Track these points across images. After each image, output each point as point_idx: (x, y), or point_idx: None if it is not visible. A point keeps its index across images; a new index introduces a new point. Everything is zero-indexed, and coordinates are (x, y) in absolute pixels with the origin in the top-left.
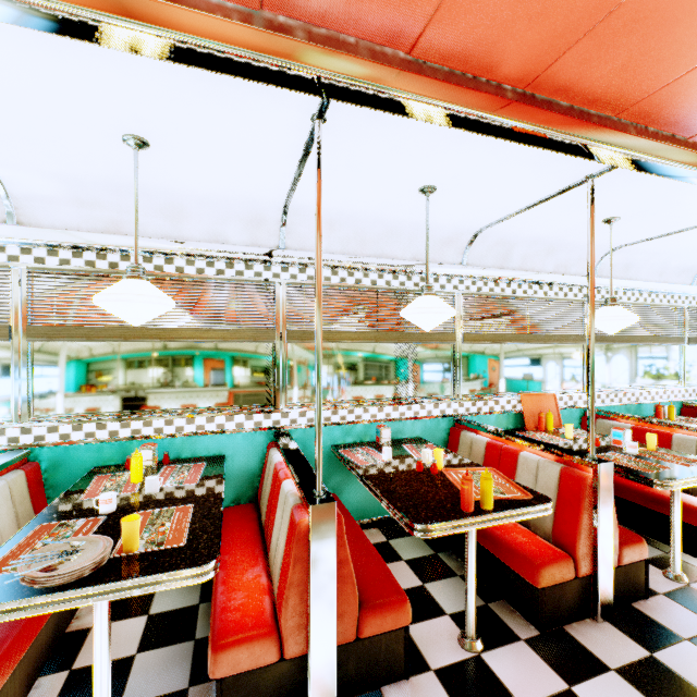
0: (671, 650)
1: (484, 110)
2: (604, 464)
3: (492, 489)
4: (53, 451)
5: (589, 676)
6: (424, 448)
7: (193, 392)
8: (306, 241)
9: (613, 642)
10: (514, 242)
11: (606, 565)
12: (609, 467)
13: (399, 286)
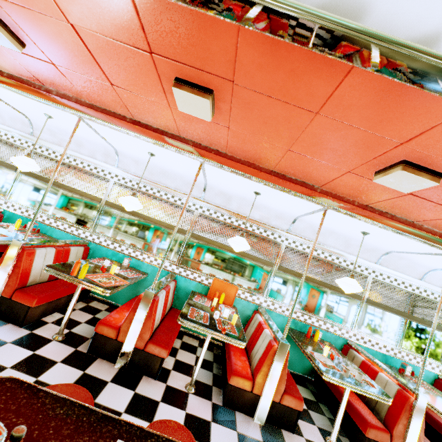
0: (120, 387)
1: (110, 123)
2: (149, 291)
3: (84, 271)
4: (10, 213)
5: (72, 366)
6: (134, 273)
7: (62, 212)
8: (127, 166)
9: (105, 371)
10: (230, 195)
11: (130, 341)
12: (151, 294)
13: (165, 199)
